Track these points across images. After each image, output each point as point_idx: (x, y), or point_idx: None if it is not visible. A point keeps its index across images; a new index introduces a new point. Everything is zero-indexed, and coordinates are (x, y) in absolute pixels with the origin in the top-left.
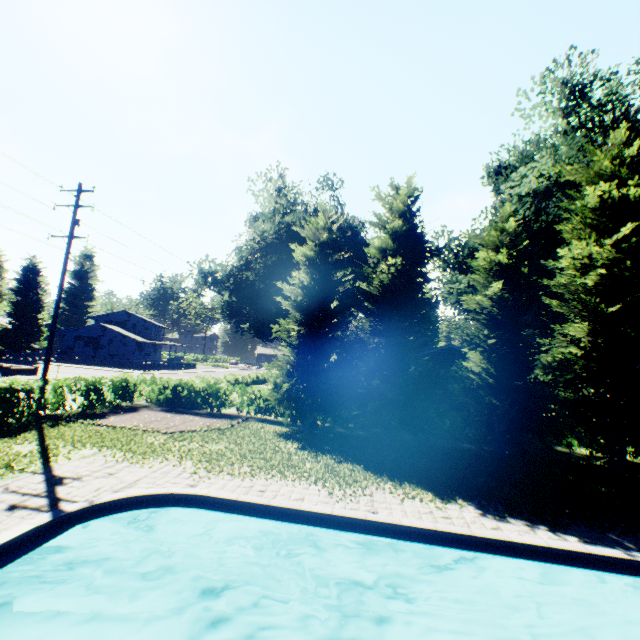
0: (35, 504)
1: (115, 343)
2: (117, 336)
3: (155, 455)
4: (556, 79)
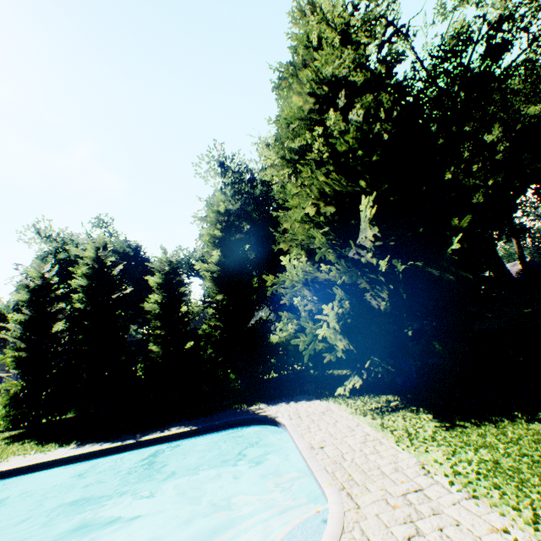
0: None
1: None
2: None
3: None
4: (212, 157)
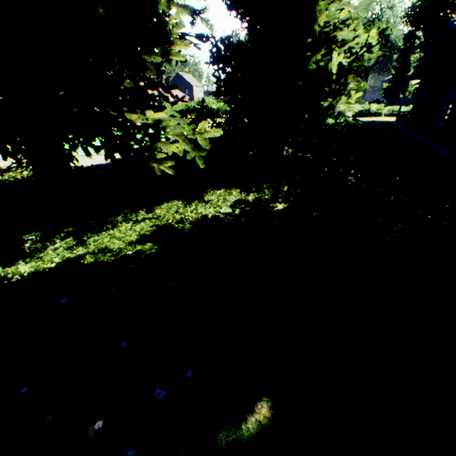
0: None
1: None
2: None
3: None
4: None
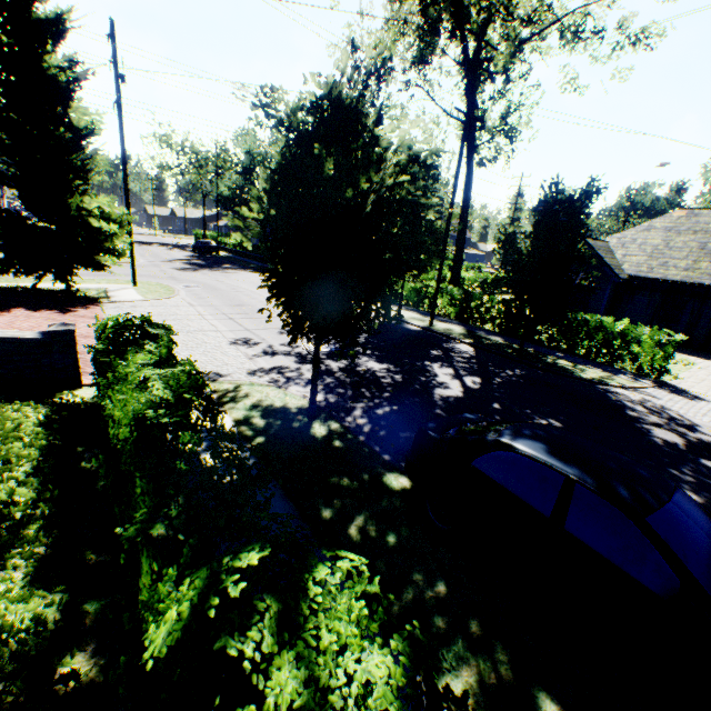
0: None
1: None
2: None
3: None
4: None
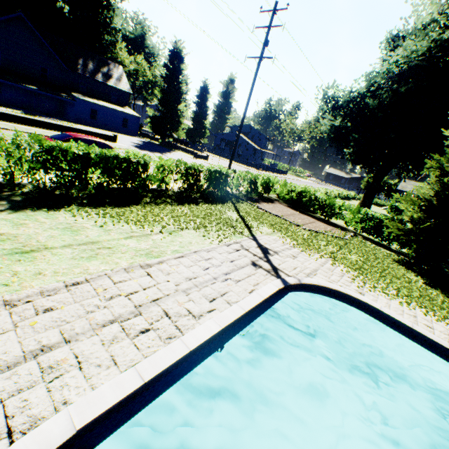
0: (264, 266)
1: (241, 147)
2: (243, 142)
3: (311, 248)
4: None
